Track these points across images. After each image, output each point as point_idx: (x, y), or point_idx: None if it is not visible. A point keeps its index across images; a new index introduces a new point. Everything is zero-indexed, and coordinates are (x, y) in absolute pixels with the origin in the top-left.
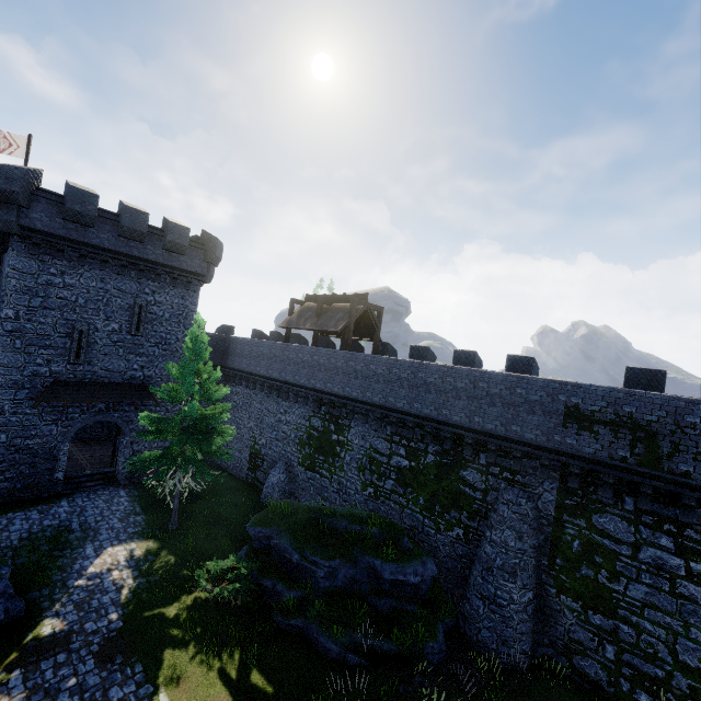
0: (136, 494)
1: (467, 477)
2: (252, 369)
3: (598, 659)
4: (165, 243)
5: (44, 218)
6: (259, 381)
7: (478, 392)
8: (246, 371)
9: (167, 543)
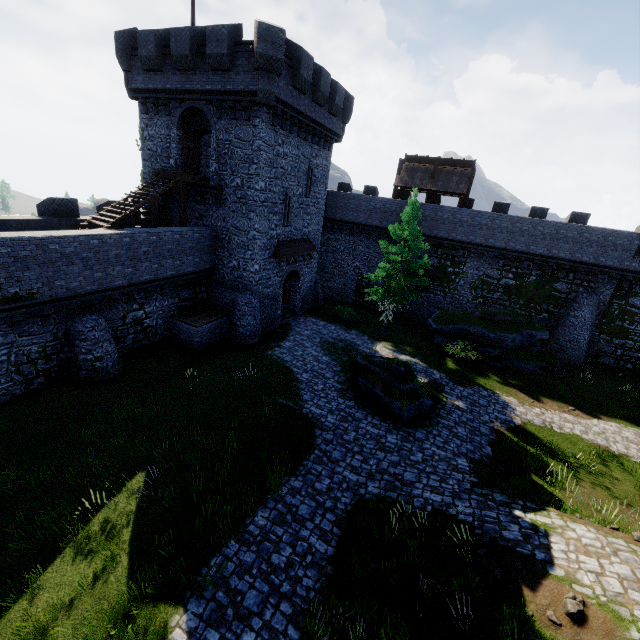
0: (322, 319)
1: (557, 287)
2: (361, 221)
3: (612, 356)
4: (333, 106)
5: (284, 86)
6: (369, 231)
7: (582, 239)
8: (354, 222)
9: (393, 342)
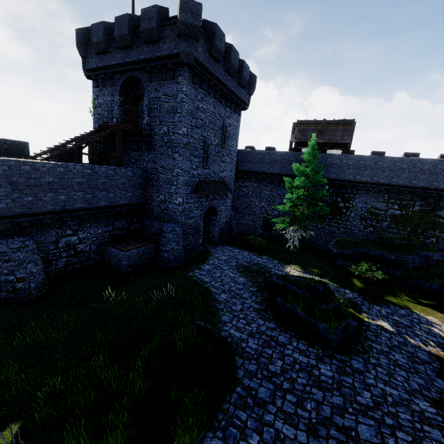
0: (236, 247)
1: (441, 214)
2: (265, 170)
3: None
4: (241, 78)
5: (202, 52)
6: (271, 177)
7: None
8: (259, 172)
9: (301, 265)
